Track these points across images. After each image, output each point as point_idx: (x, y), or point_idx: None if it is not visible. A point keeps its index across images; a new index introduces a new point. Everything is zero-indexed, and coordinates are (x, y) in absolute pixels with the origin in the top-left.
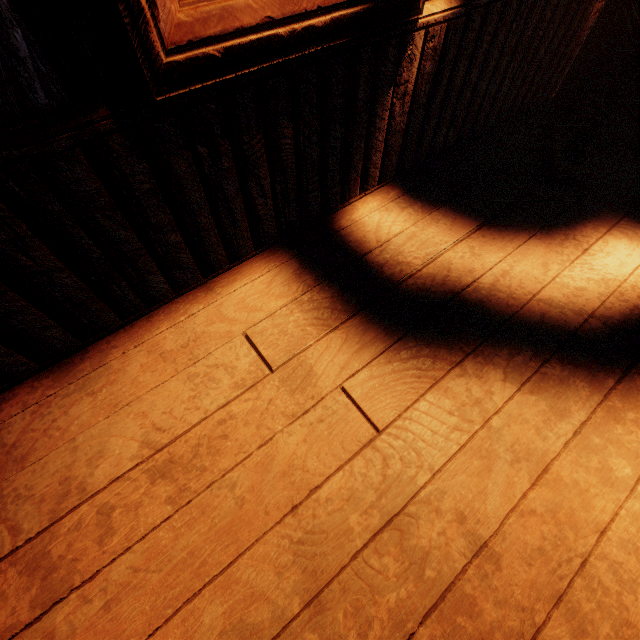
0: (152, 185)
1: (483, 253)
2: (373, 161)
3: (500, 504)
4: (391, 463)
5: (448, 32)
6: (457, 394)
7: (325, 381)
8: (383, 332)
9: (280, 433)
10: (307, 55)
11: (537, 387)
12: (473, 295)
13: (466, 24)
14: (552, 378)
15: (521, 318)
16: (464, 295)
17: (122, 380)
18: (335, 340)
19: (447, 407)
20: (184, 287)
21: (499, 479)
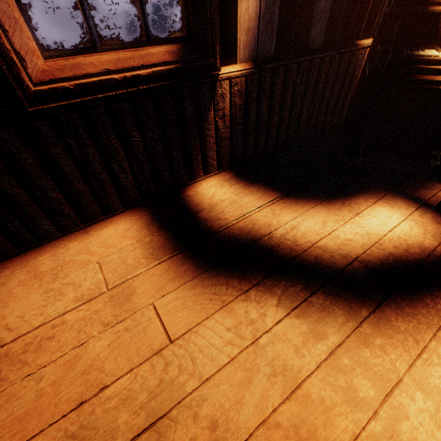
0: (35, 160)
1: (280, 213)
2: (210, 155)
3: (250, 414)
4: (169, 369)
5: (247, 82)
6: (237, 314)
7: (140, 299)
8: (194, 265)
9: (92, 337)
10: (142, 91)
11: (302, 312)
12: (267, 241)
13: (260, 78)
14: (316, 306)
15: (299, 259)
16: (260, 241)
17: (1, 291)
18: (158, 269)
19: (226, 324)
20: (68, 229)
21: (254, 390)
